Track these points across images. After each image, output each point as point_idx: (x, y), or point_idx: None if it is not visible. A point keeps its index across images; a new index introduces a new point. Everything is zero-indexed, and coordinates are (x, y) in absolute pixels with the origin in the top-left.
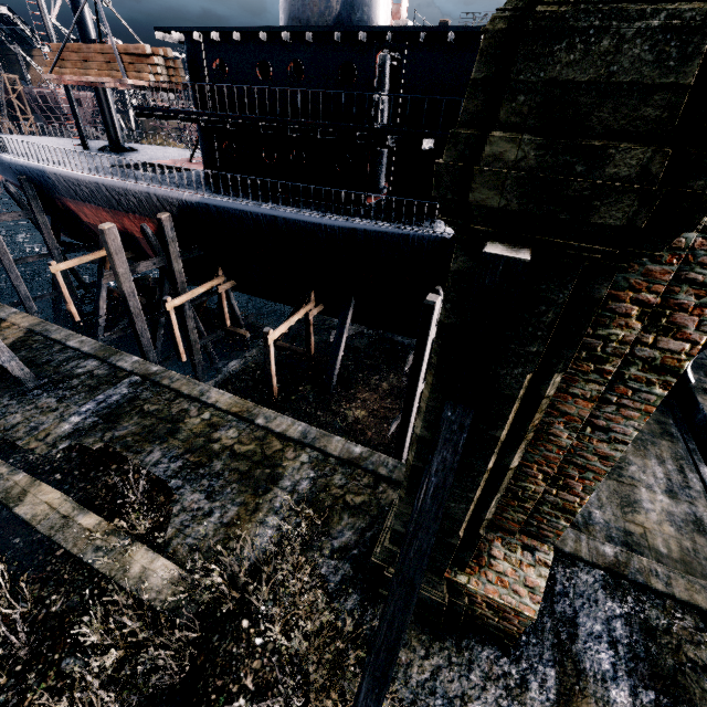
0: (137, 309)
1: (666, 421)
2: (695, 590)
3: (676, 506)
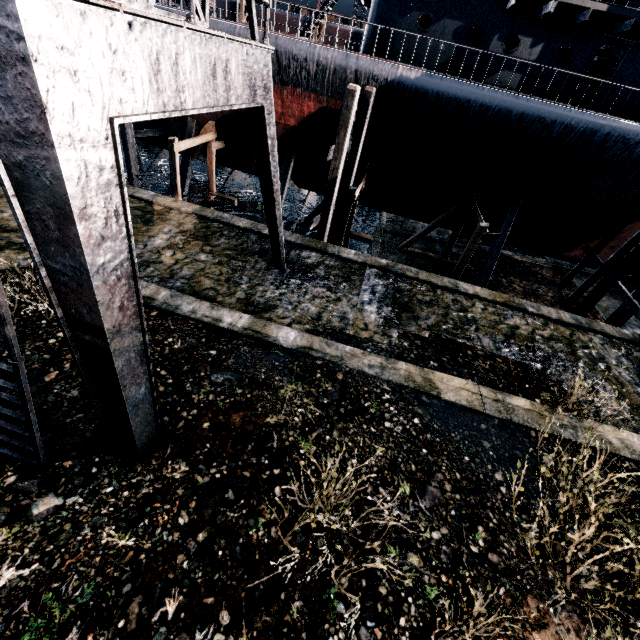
0: (334, 198)
1: None
2: None
3: None
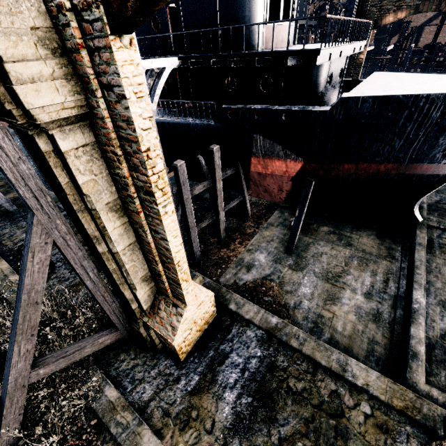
0: None
1: (395, 248)
2: (318, 350)
3: (367, 303)
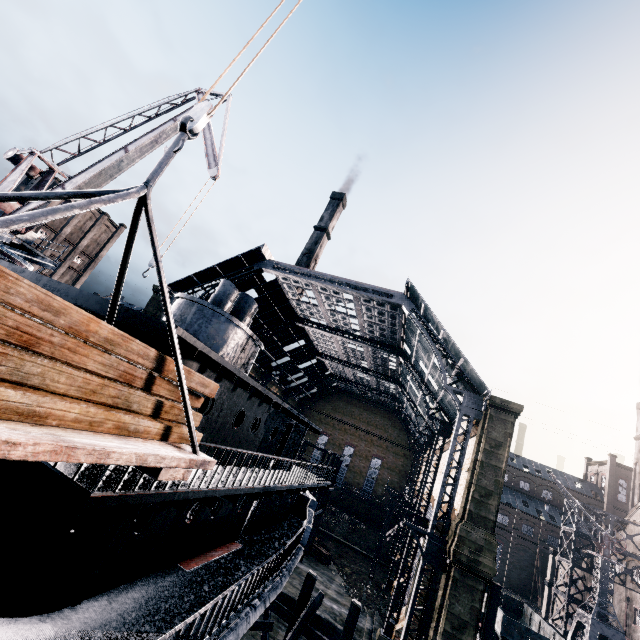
0: None
1: None
2: None
3: None
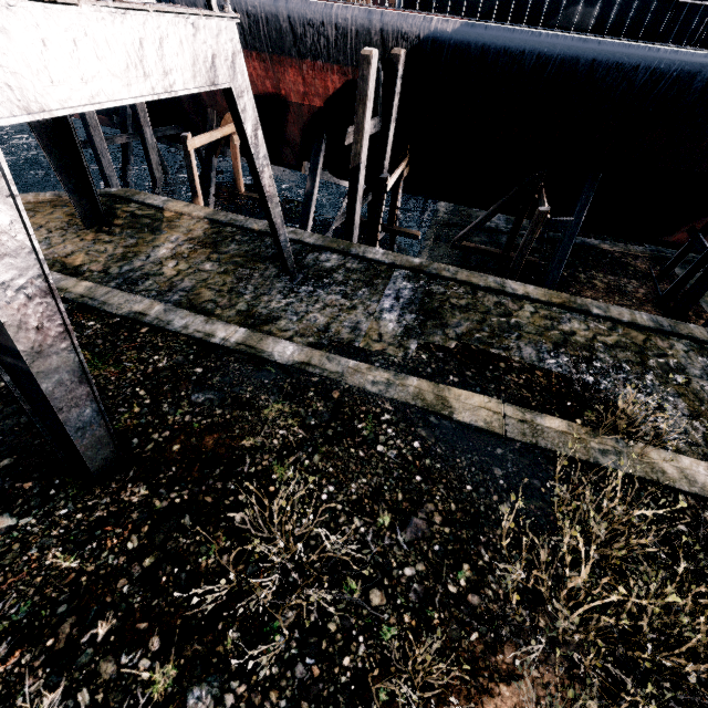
0: (360, 189)
1: None
2: None
3: None
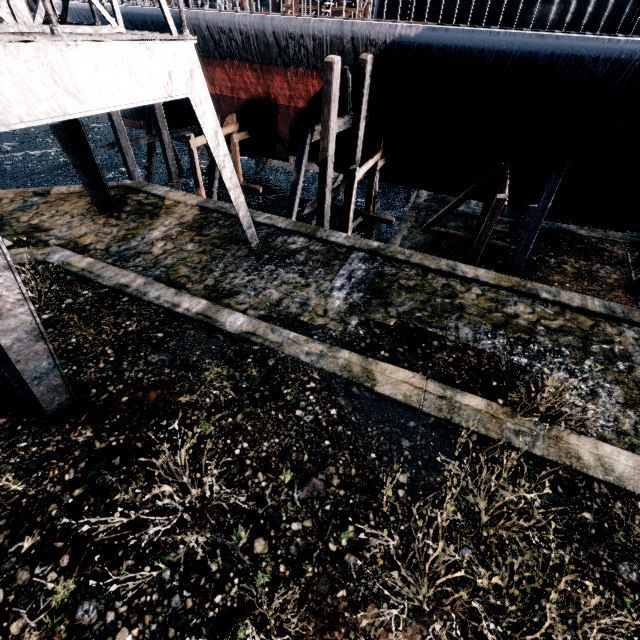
0: (329, 179)
1: None
2: None
3: None
